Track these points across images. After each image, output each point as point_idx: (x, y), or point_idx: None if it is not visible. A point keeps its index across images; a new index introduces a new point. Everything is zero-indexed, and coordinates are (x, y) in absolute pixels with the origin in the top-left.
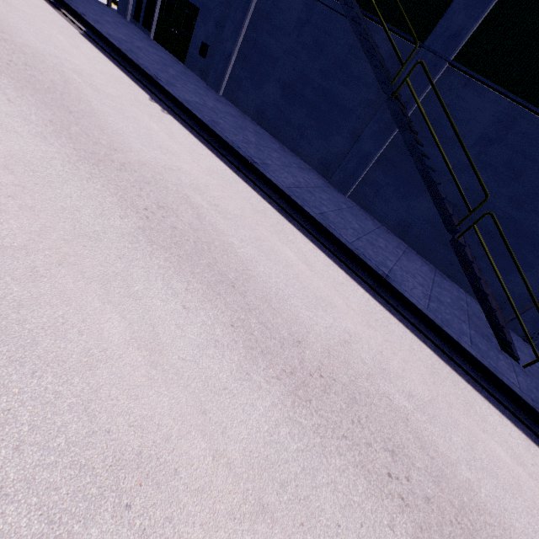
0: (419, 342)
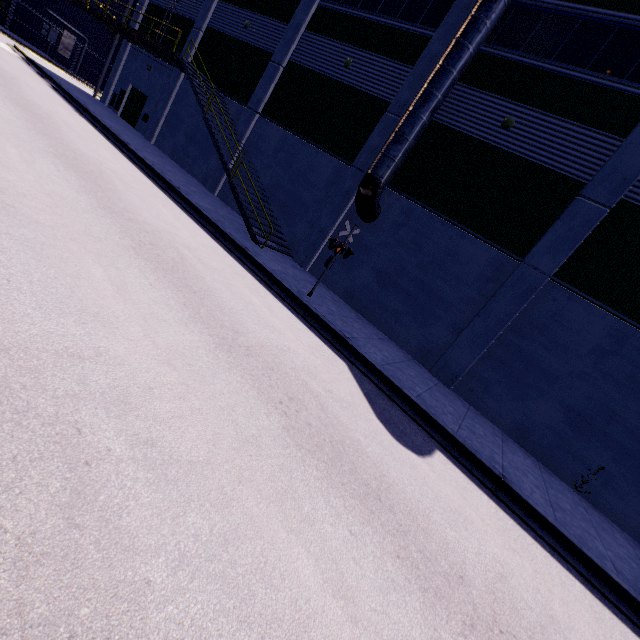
0: (170, 200)
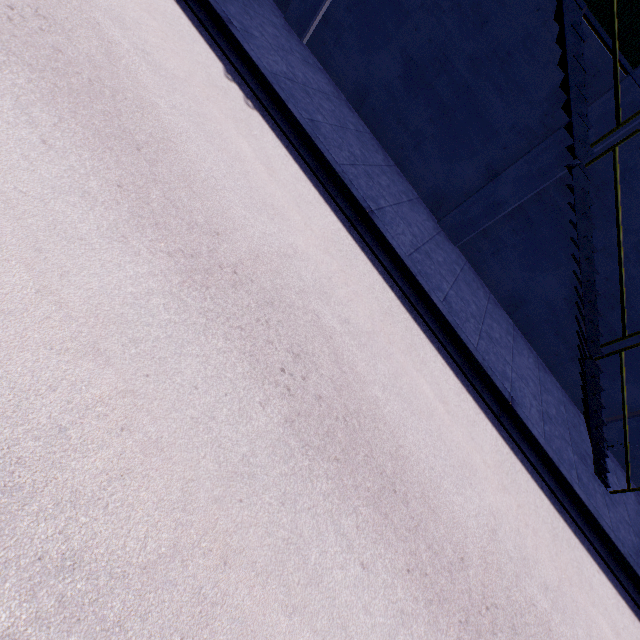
0: (539, 491)
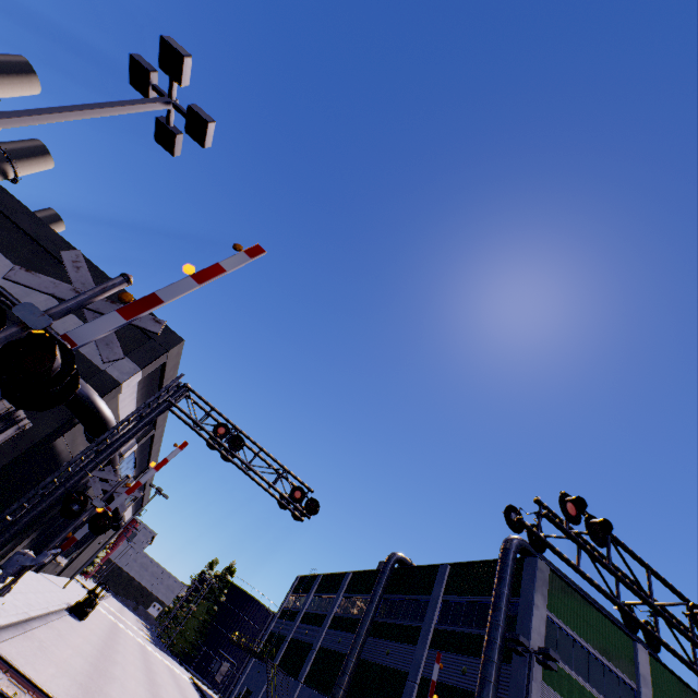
0: None
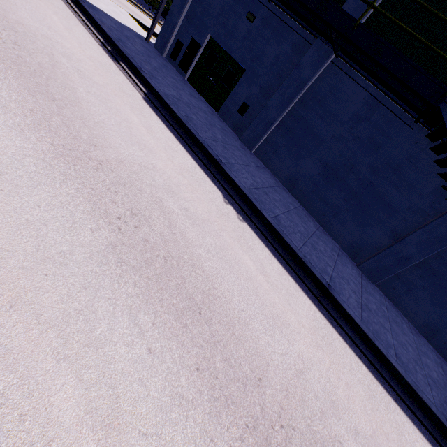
0: None
